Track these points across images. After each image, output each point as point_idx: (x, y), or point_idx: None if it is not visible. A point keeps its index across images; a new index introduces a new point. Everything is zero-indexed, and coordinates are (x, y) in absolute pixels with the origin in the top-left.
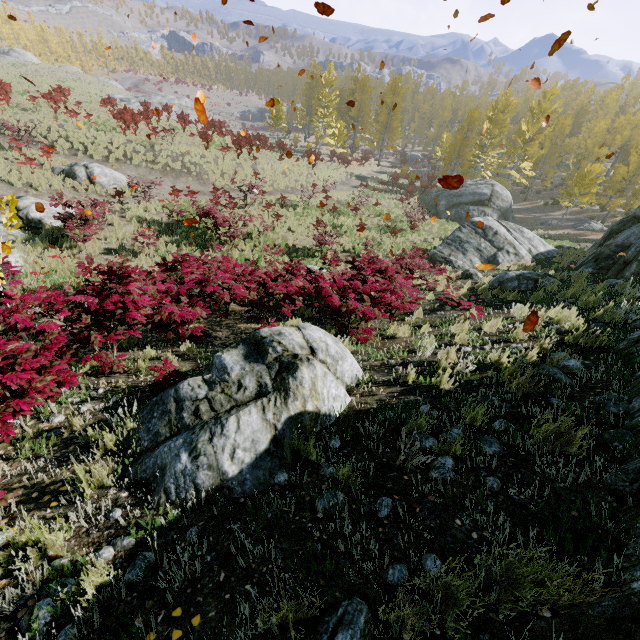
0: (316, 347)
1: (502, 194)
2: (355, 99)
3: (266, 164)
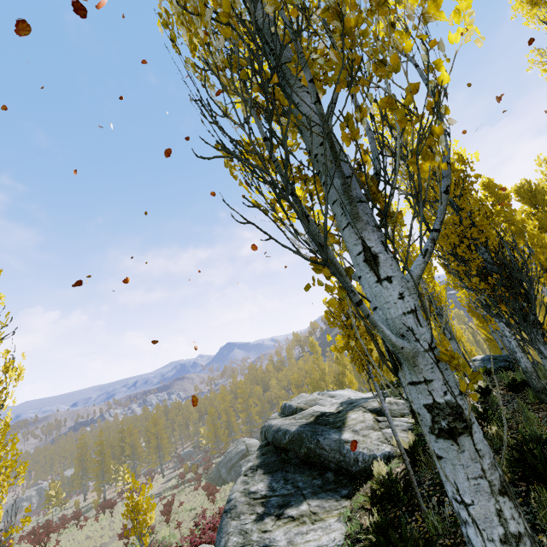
0: (202, 546)
1: (252, 443)
2: (125, 442)
3: (68, 541)
